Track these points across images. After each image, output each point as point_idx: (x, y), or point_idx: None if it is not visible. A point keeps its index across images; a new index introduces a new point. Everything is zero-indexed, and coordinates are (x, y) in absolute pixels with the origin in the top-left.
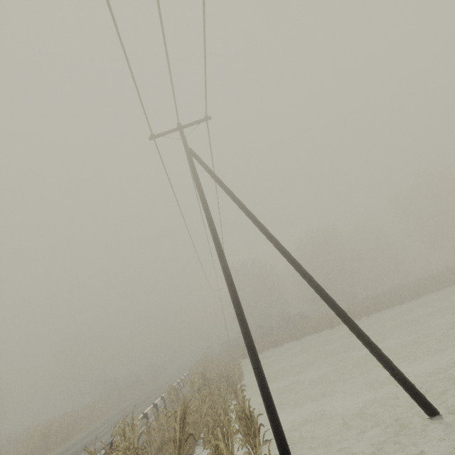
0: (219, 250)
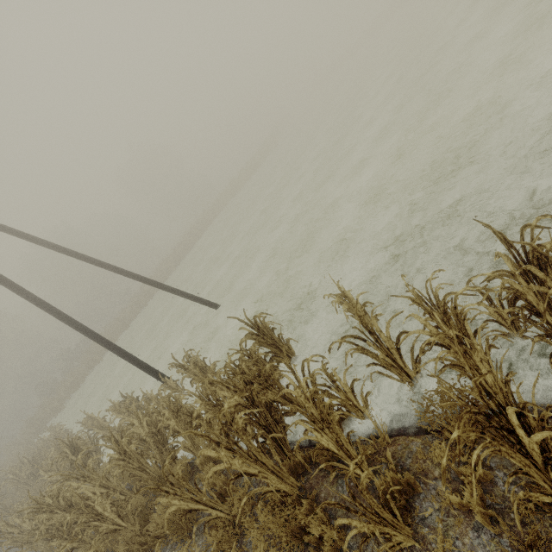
0: (14, 286)
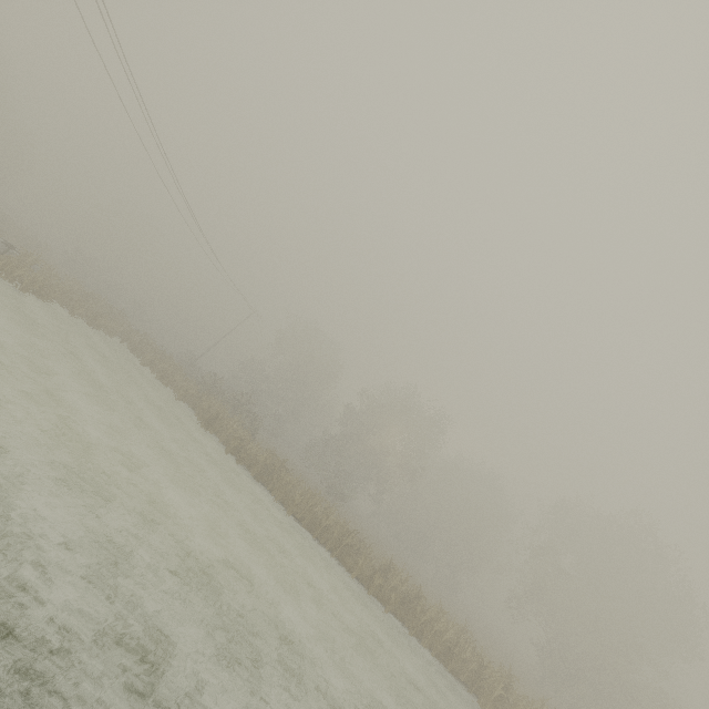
0: None
